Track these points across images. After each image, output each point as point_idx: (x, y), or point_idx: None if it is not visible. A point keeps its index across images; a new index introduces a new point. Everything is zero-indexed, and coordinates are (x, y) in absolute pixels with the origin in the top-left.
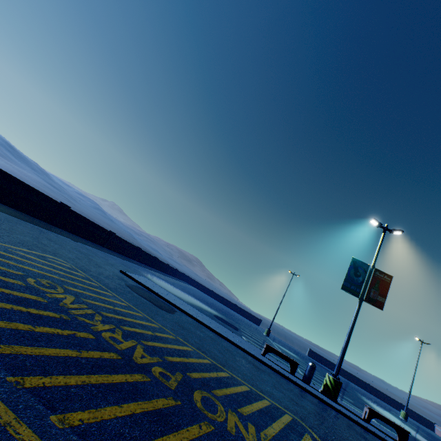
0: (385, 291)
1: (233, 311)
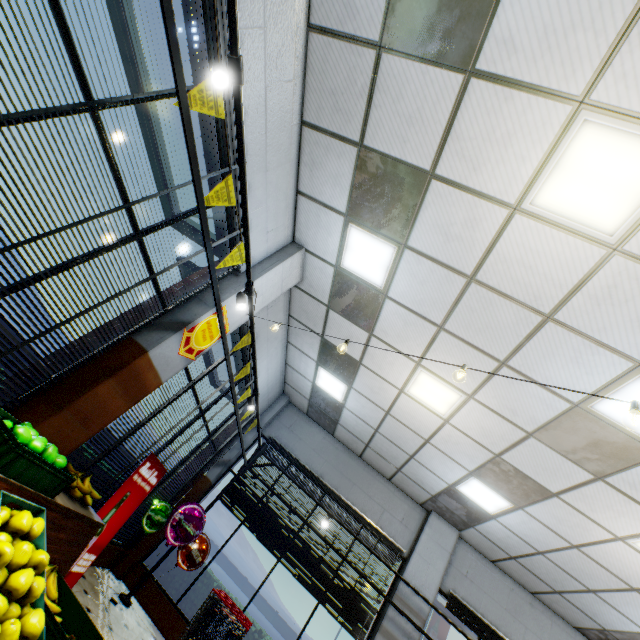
0: (444, 633)
1: (270, 623)
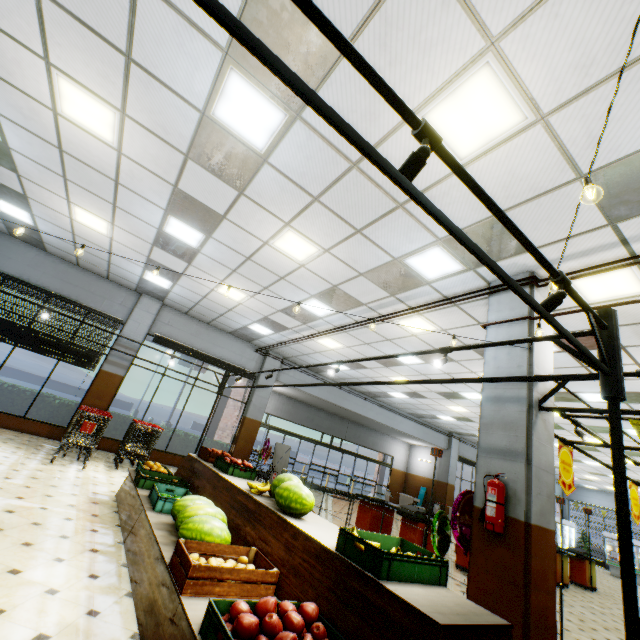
0: None
1: None
